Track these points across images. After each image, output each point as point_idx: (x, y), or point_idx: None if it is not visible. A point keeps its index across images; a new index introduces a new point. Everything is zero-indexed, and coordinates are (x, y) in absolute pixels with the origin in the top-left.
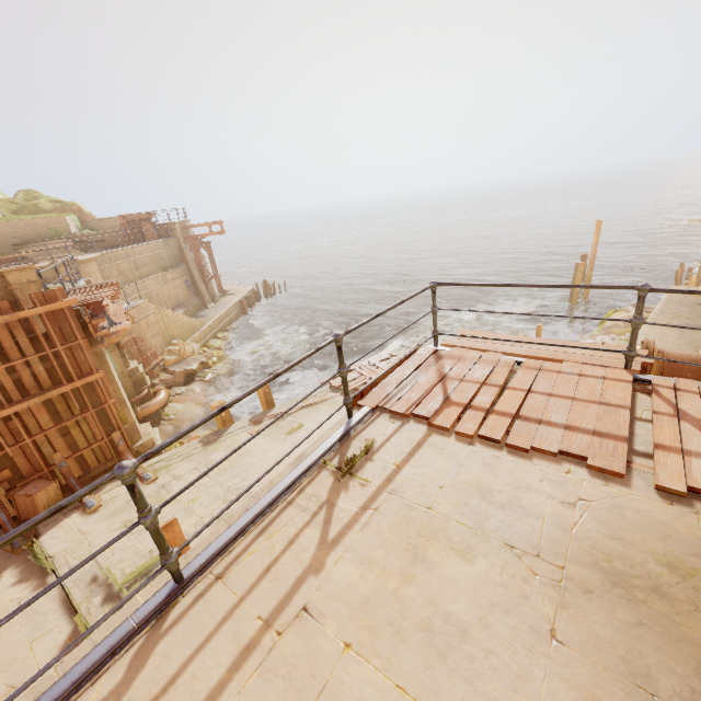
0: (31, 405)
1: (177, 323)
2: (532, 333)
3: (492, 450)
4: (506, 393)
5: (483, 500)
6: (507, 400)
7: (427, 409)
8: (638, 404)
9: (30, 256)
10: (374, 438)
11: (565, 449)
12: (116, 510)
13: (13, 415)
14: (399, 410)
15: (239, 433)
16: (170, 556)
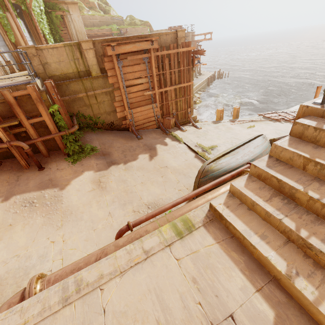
0: (171, 89)
1: None
2: None
3: None
4: None
5: None
6: None
7: None
8: None
9: None
10: None
11: None
12: (192, 133)
13: (168, 91)
14: None
15: (226, 123)
16: None
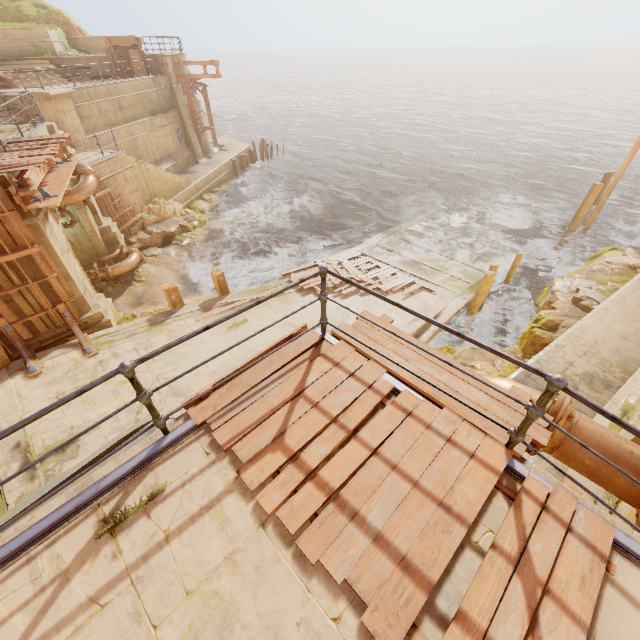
0: None
1: (160, 180)
2: (514, 256)
3: (278, 545)
4: (348, 448)
5: (218, 635)
6: (342, 461)
7: (250, 447)
8: (486, 516)
9: (8, 78)
10: (167, 481)
11: (352, 581)
12: (54, 380)
13: None
14: (220, 438)
15: (186, 317)
16: None
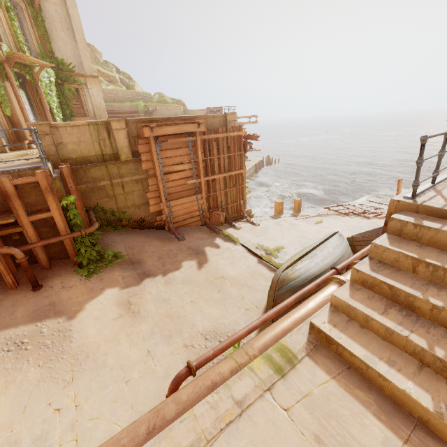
0: (220, 177)
1: None
2: None
3: None
4: None
5: None
6: None
7: None
8: None
9: None
10: None
11: None
12: (248, 231)
13: (216, 179)
14: None
15: (288, 218)
16: (438, 171)
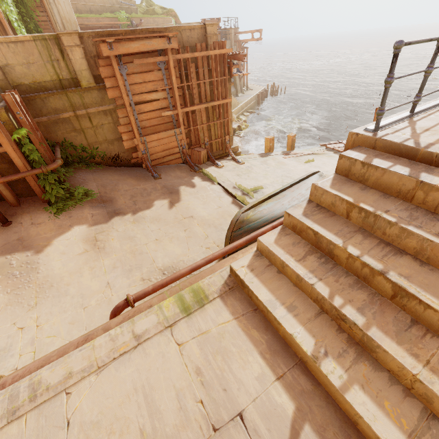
0: (201, 108)
1: None
2: None
3: None
4: None
5: None
6: None
7: None
8: None
9: None
10: None
11: None
12: (230, 170)
13: (196, 110)
14: None
15: (278, 156)
16: (421, 95)
